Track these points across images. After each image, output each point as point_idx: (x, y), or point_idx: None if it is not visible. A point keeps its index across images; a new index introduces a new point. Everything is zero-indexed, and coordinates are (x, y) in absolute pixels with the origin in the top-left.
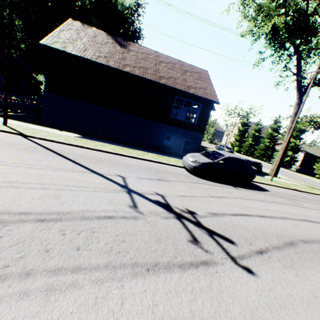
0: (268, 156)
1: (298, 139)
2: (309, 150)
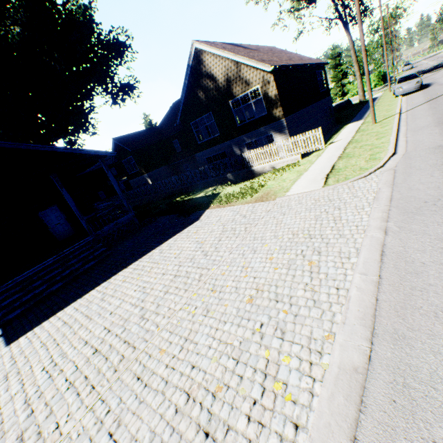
0: None
1: None
2: None
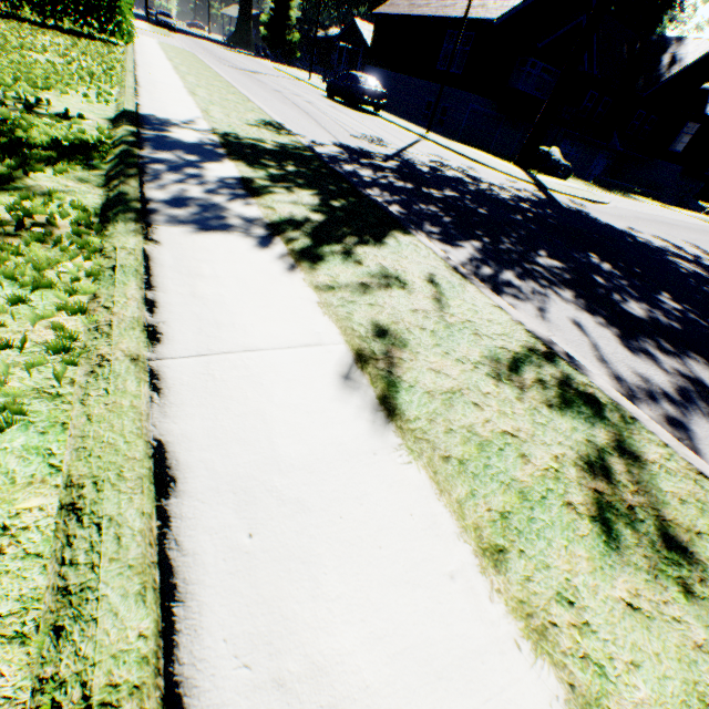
0: None
1: None
2: None
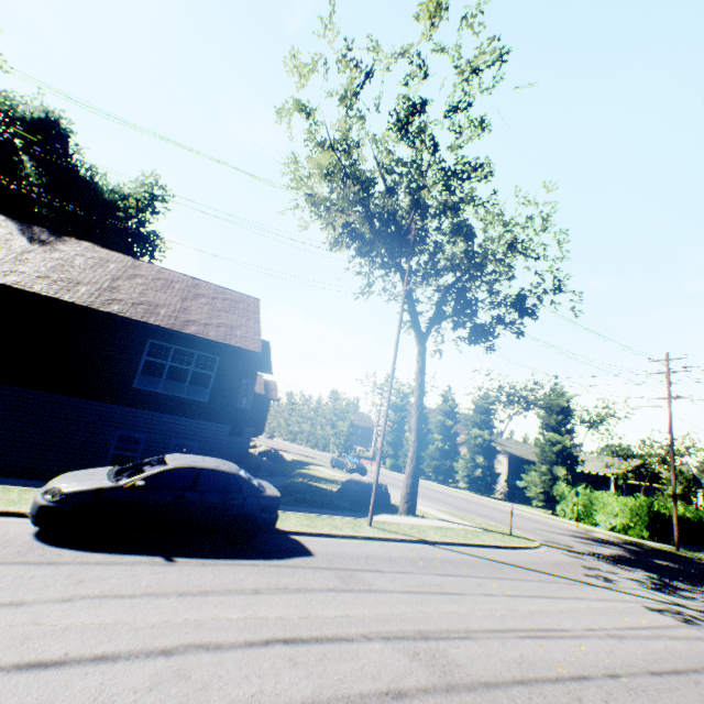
0: (449, 470)
1: (487, 429)
2: (517, 449)
